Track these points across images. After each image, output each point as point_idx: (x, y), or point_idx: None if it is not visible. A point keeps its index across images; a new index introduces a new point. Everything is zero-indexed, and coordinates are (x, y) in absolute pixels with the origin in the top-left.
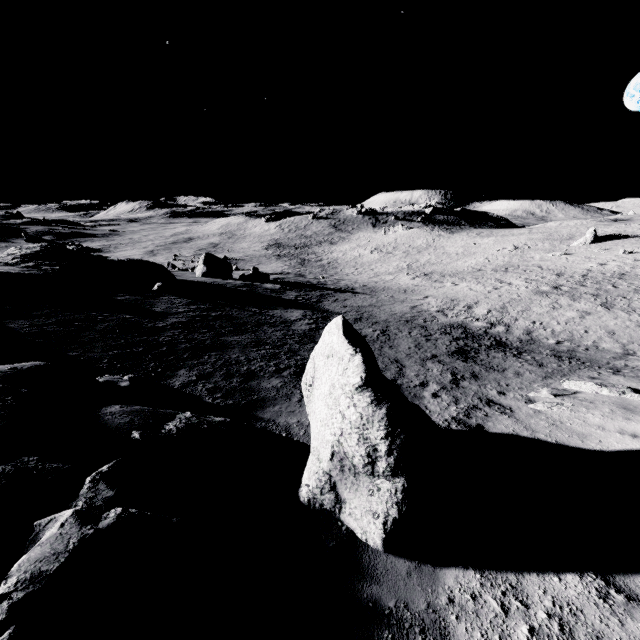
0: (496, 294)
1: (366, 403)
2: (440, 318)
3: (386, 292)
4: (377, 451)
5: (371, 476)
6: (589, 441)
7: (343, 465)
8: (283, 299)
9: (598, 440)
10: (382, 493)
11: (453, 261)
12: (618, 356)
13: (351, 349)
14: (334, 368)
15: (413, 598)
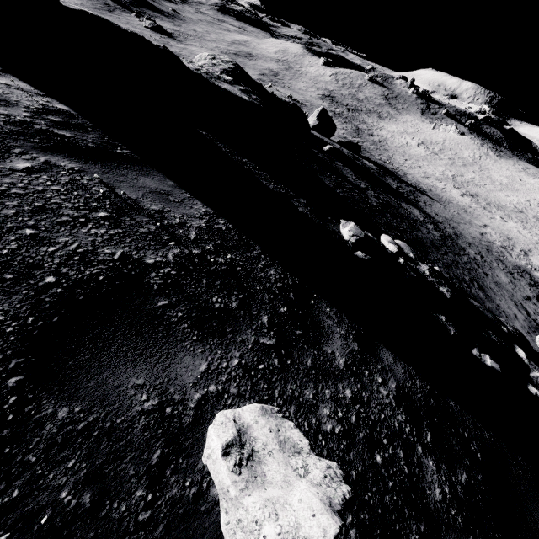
0: None
1: None
2: (508, 256)
3: (451, 206)
4: None
5: None
6: None
7: None
8: (393, 188)
9: None
10: None
11: (496, 190)
12: None
13: None
14: None
15: None
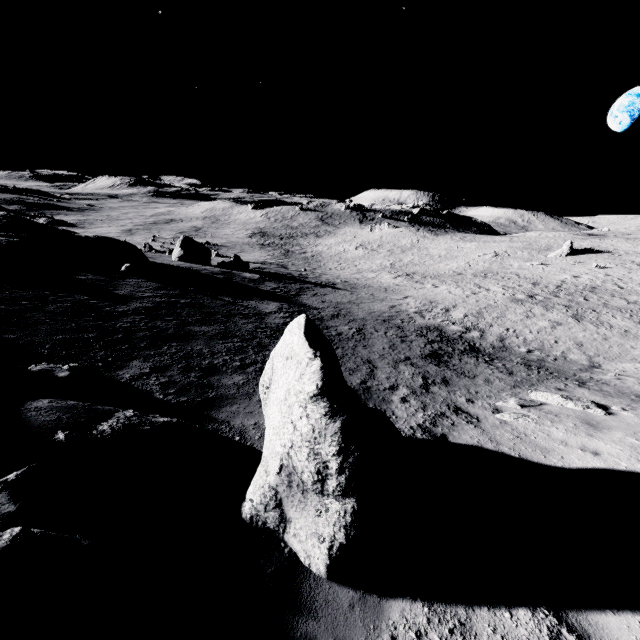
0: (474, 299)
1: (320, 414)
2: (417, 319)
3: (367, 289)
4: (328, 468)
5: (320, 495)
6: (551, 457)
7: (291, 480)
8: (260, 290)
9: (560, 456)
10: (330, 514)
11: (435, 263)
12: (584, 368)
13: (311, 352)
14: (292, 372)
15: (352, 637)
